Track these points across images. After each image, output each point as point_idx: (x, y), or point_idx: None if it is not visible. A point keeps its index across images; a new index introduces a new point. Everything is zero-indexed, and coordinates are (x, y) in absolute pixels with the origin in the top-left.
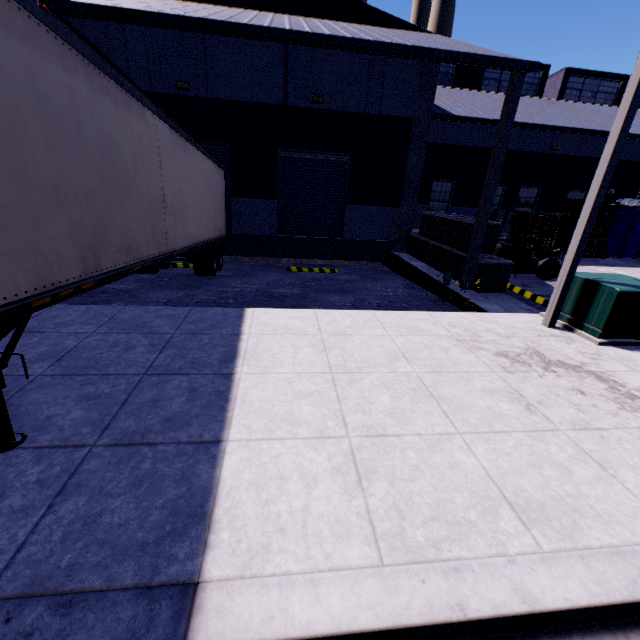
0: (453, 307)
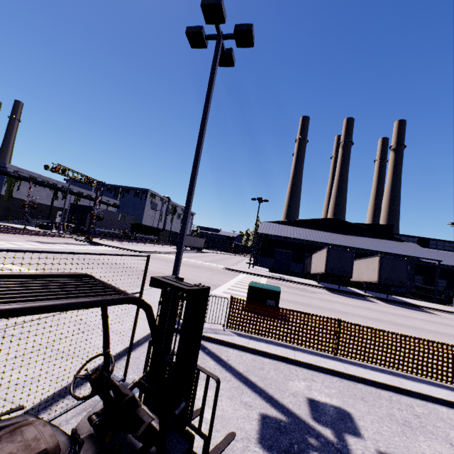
0: None
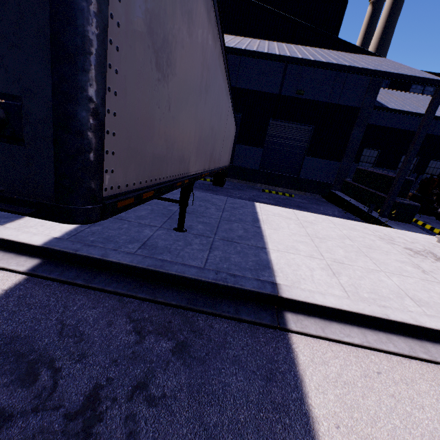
0: None
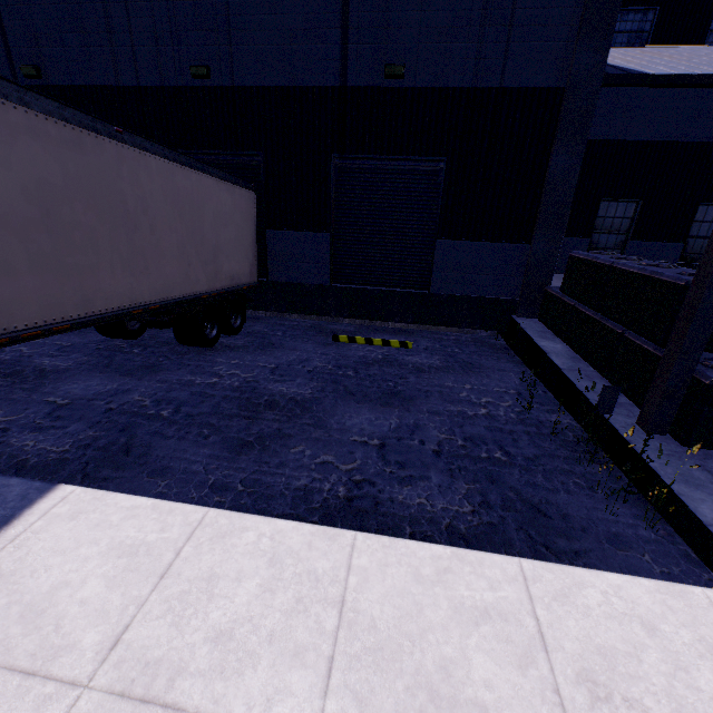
0: (616, 475)
